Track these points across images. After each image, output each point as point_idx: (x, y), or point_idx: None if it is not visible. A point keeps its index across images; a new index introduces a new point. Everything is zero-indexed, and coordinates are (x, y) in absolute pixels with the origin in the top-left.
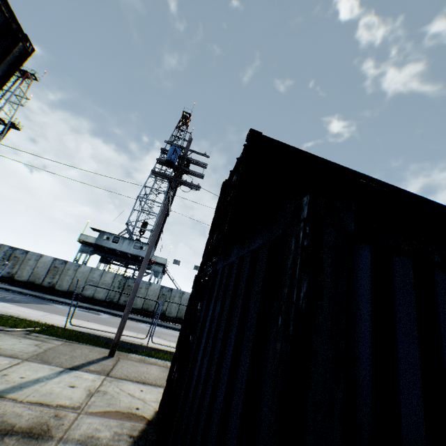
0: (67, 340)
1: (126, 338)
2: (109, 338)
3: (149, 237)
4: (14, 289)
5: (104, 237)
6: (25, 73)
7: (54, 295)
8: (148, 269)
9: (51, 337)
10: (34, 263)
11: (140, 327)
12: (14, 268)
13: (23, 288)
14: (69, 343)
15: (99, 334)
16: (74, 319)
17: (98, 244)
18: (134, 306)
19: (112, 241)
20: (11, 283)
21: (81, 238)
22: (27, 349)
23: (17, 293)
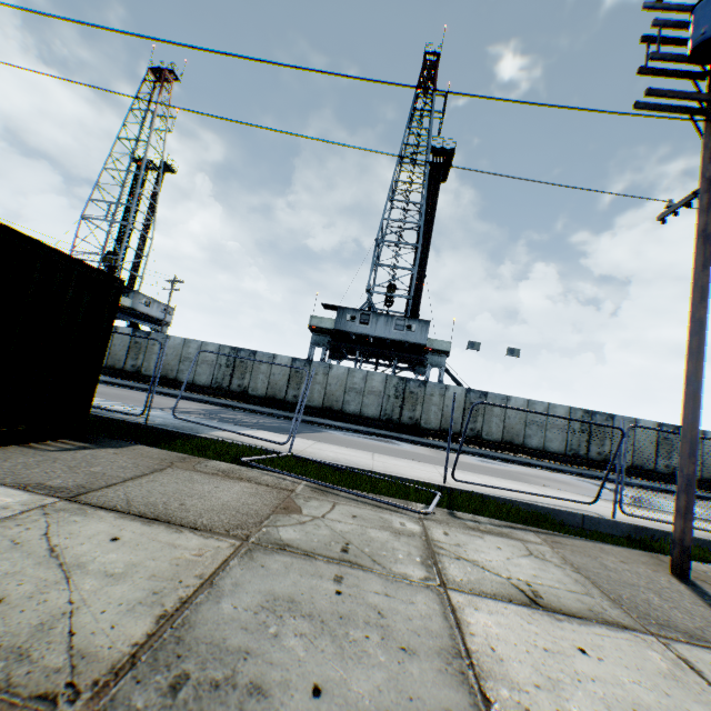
0: (523, 526)
1: (550, 502)
2: (533, 505)
3: (408, 308)
4: (259, 410)
5: (346, 317)
6: (160, 74)
7: (304, 414)
8: (403, 362)
9: (492, 521)
10: (267, 369)
11: (479, 464)
12: (244, 379)
13: (262, 406)
14: (543, 536)
15: (506, 496)
16: (411, 461)
17: (339, 329)
18: (426, 425)
19: (359, 322)
20: (245, 401)
21: (312, 324)
22: (557, 577)
23: (265, 415)
